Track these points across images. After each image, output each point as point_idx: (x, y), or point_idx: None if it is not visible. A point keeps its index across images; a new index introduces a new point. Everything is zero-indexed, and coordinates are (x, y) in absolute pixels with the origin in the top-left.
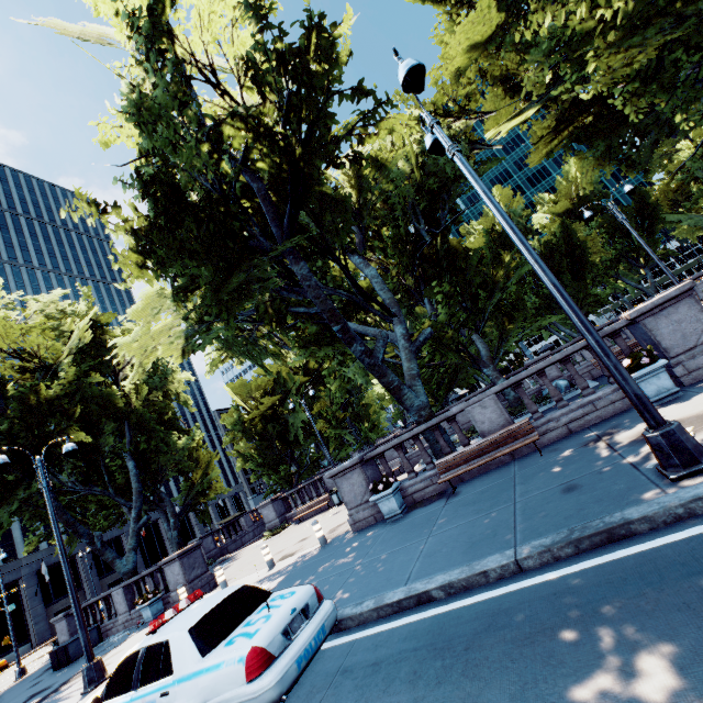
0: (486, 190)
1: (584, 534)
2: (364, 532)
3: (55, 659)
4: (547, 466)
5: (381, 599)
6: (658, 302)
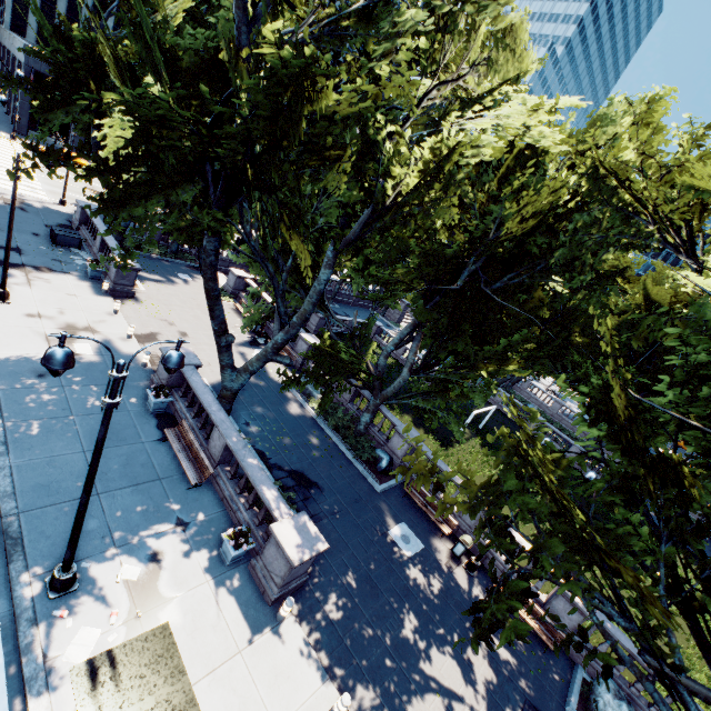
0: (98, 440)
1: (7, 546)
2: (142, 392)
3: (52, 233)
4: (156, 499)
5: (1, 455)
6: (280, 545)
